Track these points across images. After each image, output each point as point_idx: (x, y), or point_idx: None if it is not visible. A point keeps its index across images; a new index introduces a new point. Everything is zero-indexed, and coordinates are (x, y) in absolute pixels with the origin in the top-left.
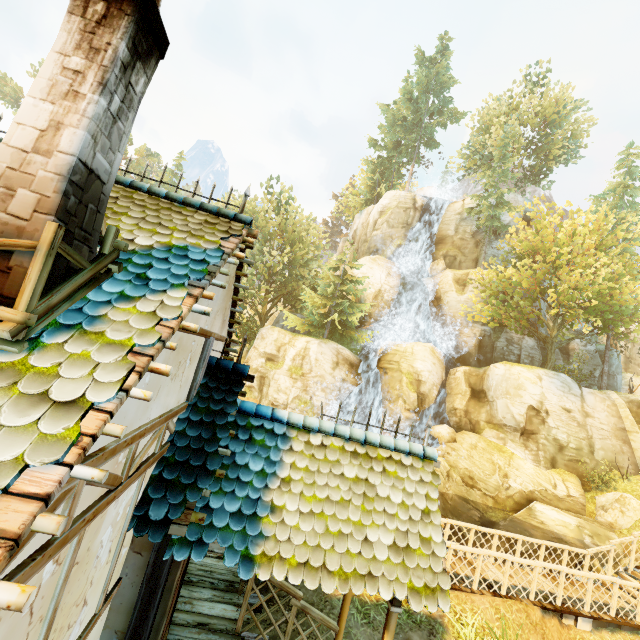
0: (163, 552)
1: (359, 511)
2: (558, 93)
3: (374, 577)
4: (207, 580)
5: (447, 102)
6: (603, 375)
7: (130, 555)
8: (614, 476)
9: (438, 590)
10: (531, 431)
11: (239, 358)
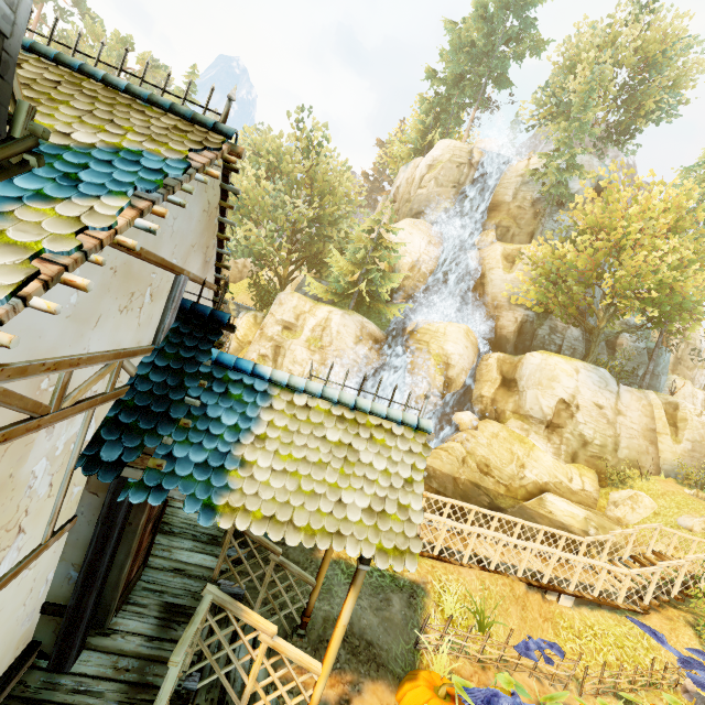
0: (119, 494)
1: (337, 474)
2: (669, 24)
3: (342, 536)
4: (190, 532)
5: (530, 25)
6: (646, 374)
7: (86, 495)
8: (633, 475)
9: (407, 553)
10: (557, 425)
11: (219, 304)
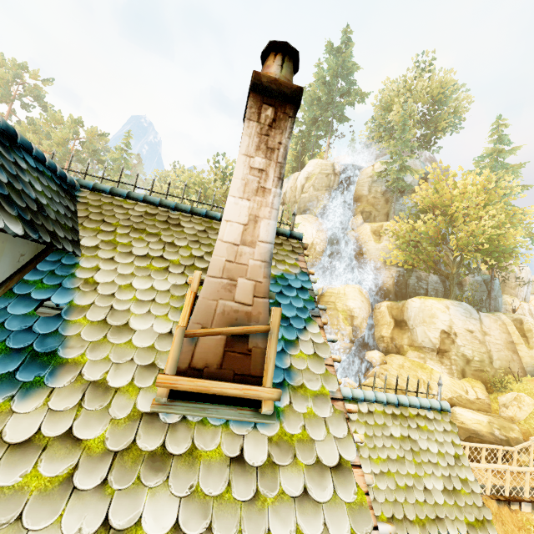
0: None
1: (413, 465)
2: (442, 77)
3: (441, 519)
4: None
5: (352, 84)
6: (491, 300)
7: None
8: (509, 380)
9: (485, 521)
10: (444, 350)
11: None
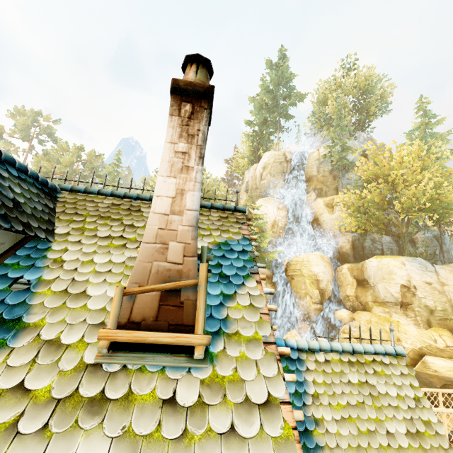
0: None
1: (373, 409)
2: (365, 72)
3: None
4: None
5: (292, 89)
6: (443, 253)
7: None
8: None
9: None
10: (407, 303)
11: None
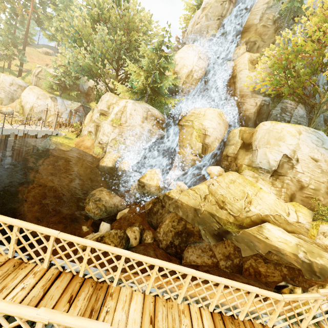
0: None
1: None
2: None
3: None
4: None
5: None
6: None
7: None
8: None
9: None
10: (280, 174)
11: None
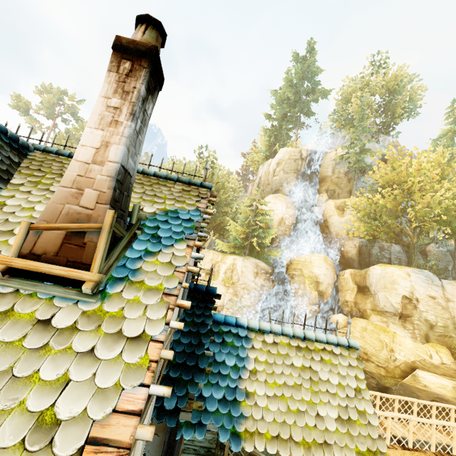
0: (174, 433)
1: (309, 392)
2: (396, 71)
3: (329, 445)
4: (191, 447)
5: (317, 84)
6: (455, 269)
7: None
8: None
9: (378, 453)
10: (407, 315)
11: (209, 282)
